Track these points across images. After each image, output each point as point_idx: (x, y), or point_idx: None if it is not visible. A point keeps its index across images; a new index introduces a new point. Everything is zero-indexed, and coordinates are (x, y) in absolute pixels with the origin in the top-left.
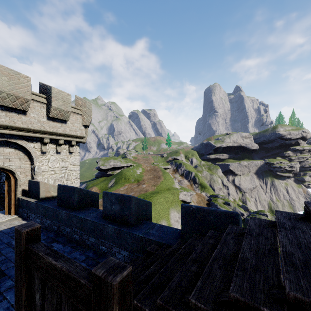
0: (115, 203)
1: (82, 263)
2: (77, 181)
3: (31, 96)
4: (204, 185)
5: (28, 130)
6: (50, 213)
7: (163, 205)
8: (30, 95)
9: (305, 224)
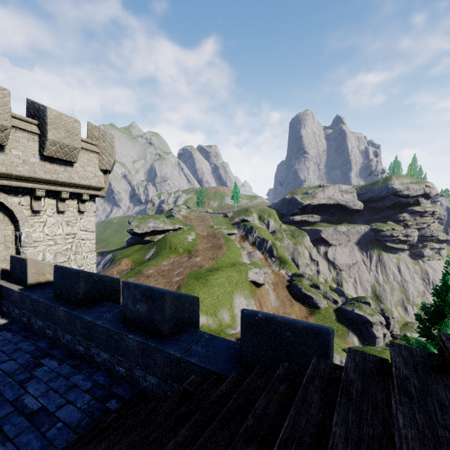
0: (141, 301)
1: (85, 395)
2: (93, 256)
3: (12, 122)
4: (285, 260)
5: (8, 177)
6: (42, 310)
7: (224, 288)
8: (9, 120)
9: (442, 382)
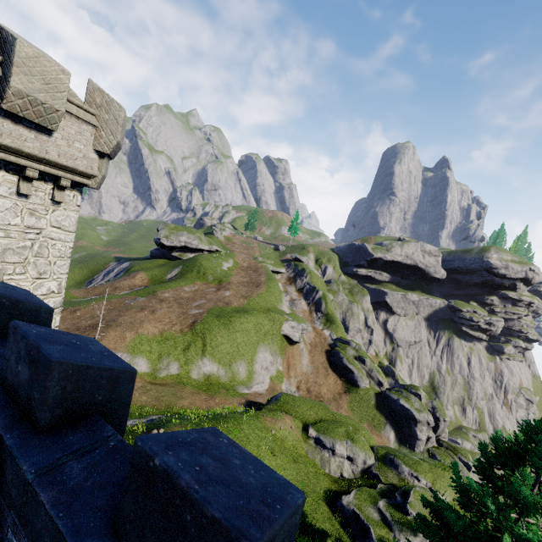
0: (24, 362)
1: None
2: (64, 263)
3: None
4: (333, 319)
5: None
6: None
7: (248, 336)
8: None
9: None
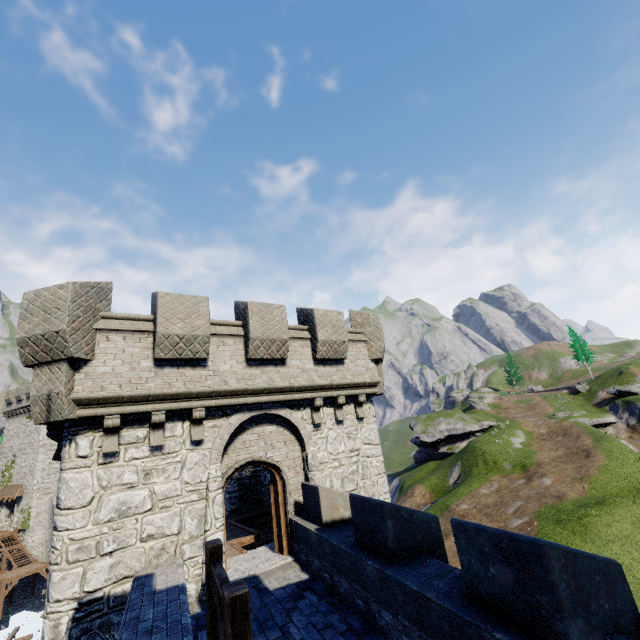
0: (495, 560)
1: None
2: (383, 480)
3: (289, 334)
4: None
5: (291, 390)
6: (345, 563)
7: (637, 548)
8: (287, 332)
9: None
